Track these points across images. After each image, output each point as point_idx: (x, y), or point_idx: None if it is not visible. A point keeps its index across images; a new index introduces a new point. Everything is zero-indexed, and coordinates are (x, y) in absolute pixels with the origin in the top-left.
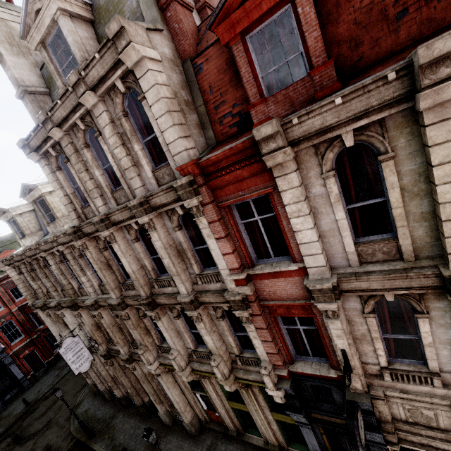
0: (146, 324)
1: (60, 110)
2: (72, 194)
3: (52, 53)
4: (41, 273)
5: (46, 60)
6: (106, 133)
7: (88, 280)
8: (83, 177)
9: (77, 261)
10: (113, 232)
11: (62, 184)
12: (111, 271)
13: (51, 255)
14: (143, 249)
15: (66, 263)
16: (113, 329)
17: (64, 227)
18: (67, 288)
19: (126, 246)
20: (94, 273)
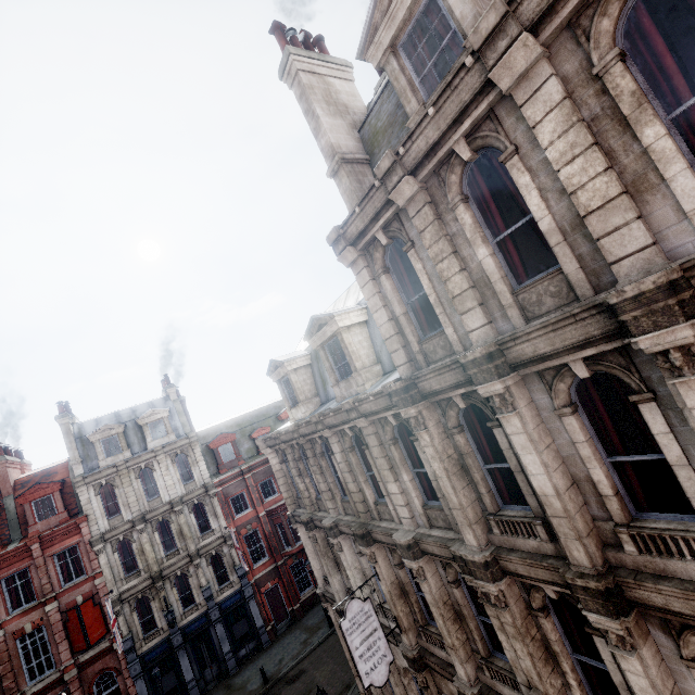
0: (550, 635)
1: (428, 131)
2: (404, 314)
3: (405, 57)
4: (316, 464)
5: (394, 76)
6: (543, 134)
7: (401, 490)
8: (444, 269)
9: (385, 450)
10: (510, 385)
11: (386, 299)
12: (466, 481)
13: (336, 435)
14: (586, 433)
15: (359, 453)
16: (445, 612)
17: (365, 387)
18: (354, 499)
19: (536, 422)
20: (414, 478)
